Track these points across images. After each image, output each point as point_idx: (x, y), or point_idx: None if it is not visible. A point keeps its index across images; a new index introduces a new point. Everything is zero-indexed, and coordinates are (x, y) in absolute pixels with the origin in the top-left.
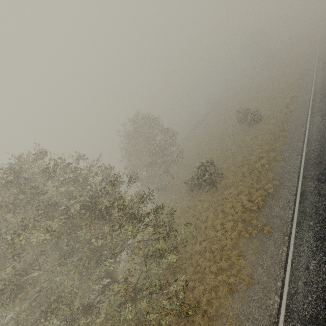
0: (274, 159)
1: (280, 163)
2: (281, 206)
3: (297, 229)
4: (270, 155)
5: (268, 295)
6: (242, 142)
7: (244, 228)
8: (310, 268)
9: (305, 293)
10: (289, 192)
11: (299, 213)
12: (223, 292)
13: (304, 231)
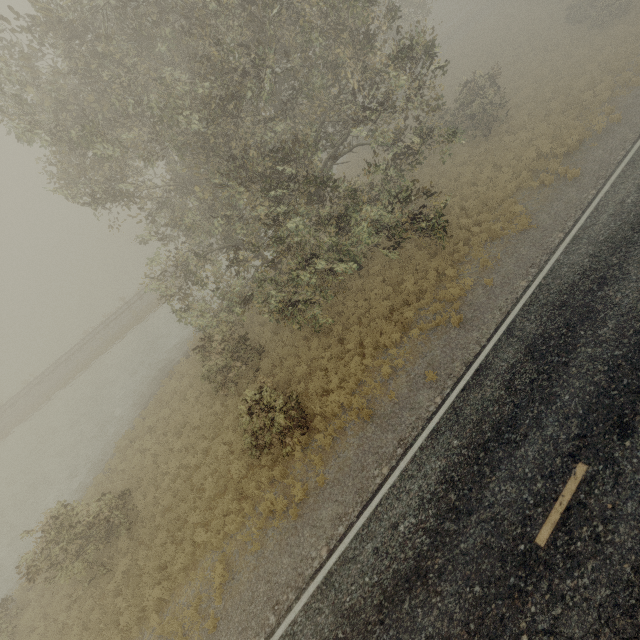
0: (625, 86)
1: (634, 92)
2: (608, 148)
3: (625, 169)
4: (620, 78)
5: (548, 235)
6: (562, 62)
7: (530, 179)
8: (627, 201)
9: (608, 223)
10: (632, 130)
11: (638, 151)
12: (480, 237)
13: (636, 168)
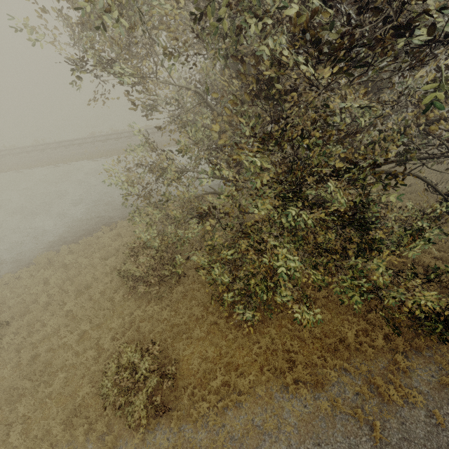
0: None
1: None
2: None
3: None
4: None
5: None
6: None
7: None
8: None
9: None
10: None
11: None
12: None
13: None
